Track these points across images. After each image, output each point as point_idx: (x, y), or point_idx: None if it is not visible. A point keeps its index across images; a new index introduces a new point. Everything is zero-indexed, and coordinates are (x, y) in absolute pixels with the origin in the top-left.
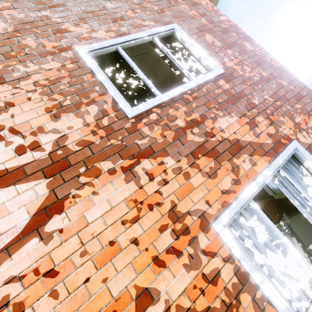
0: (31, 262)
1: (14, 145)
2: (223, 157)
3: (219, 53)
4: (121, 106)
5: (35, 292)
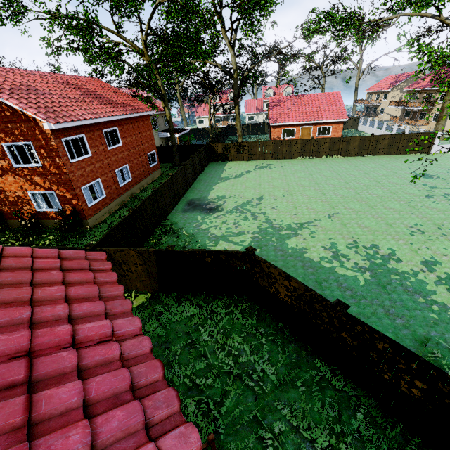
0: (1, 180)
1: None
2: (34, 184)
3: (44, 159)
4: (13, 164)
5: (3, 183)
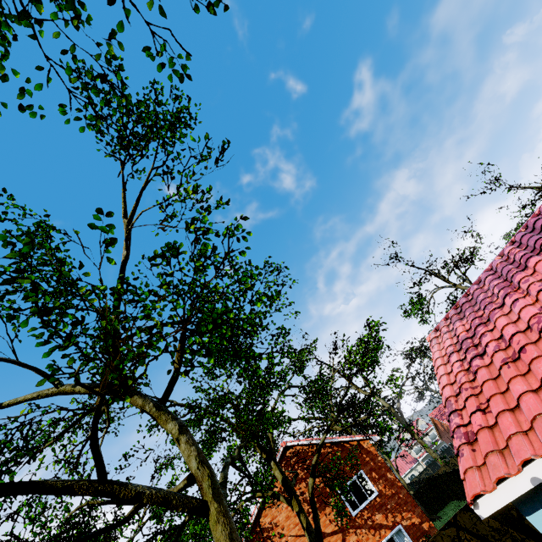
0: None
1: (334, 524)
2: (377, 529)
3: (377, 483)
4: (351, 512)
5: None
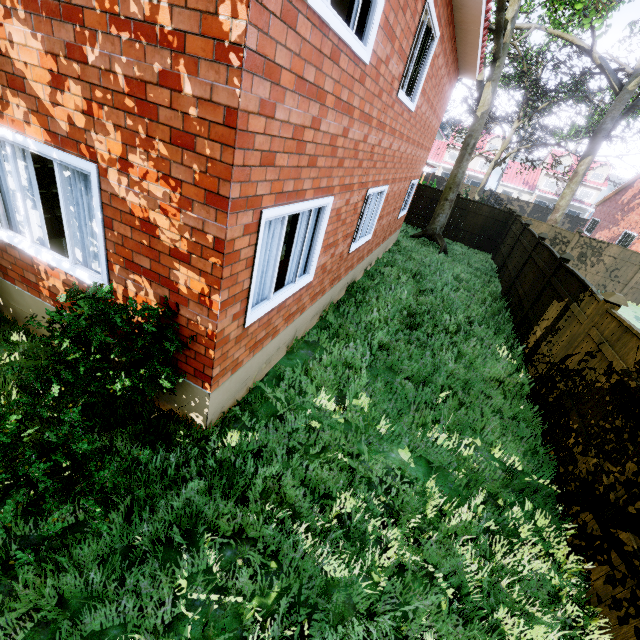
0: None
1: None
2: None
3: None
4: None
5: None
